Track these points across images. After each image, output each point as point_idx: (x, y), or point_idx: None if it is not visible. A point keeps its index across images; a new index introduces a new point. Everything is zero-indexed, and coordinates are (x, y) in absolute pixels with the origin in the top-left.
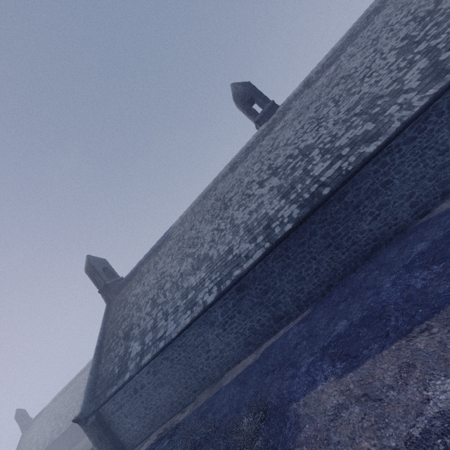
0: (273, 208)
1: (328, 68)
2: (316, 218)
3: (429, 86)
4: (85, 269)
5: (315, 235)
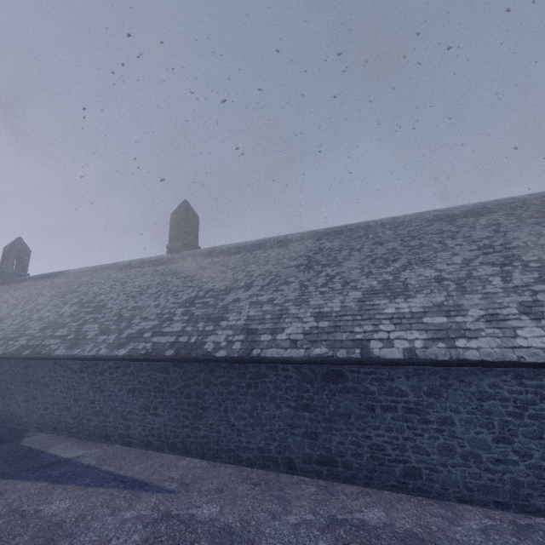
0: (33, 329)
1: (224, 255)
2: (13, 364)
3: (112, 346)
4: (5, 247)
5: (4, 375)
